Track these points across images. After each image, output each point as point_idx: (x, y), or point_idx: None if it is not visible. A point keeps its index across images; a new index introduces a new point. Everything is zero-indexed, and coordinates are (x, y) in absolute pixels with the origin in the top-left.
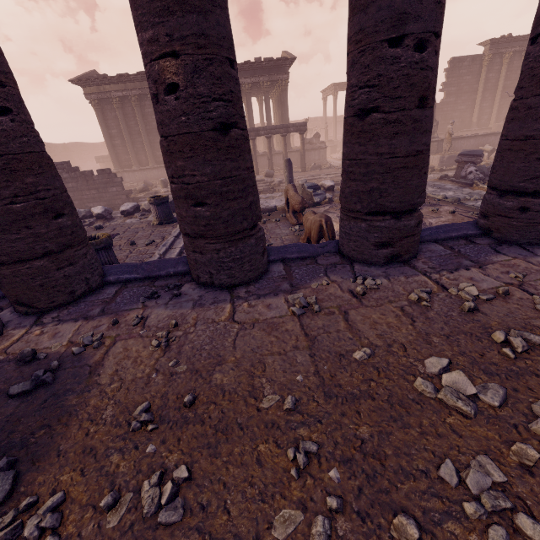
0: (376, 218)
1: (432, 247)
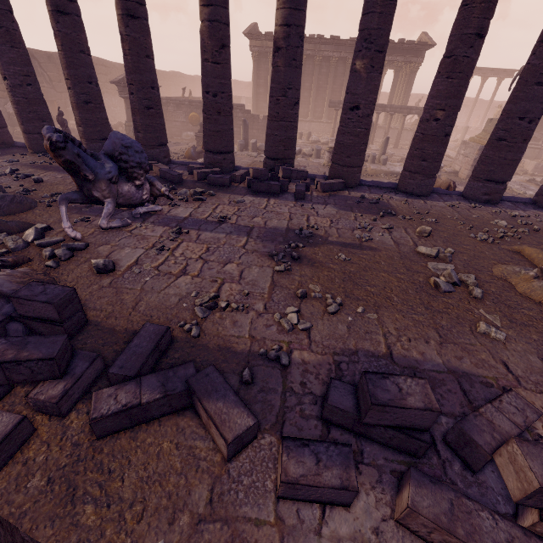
0: (487, 182)
1: (506, 203)
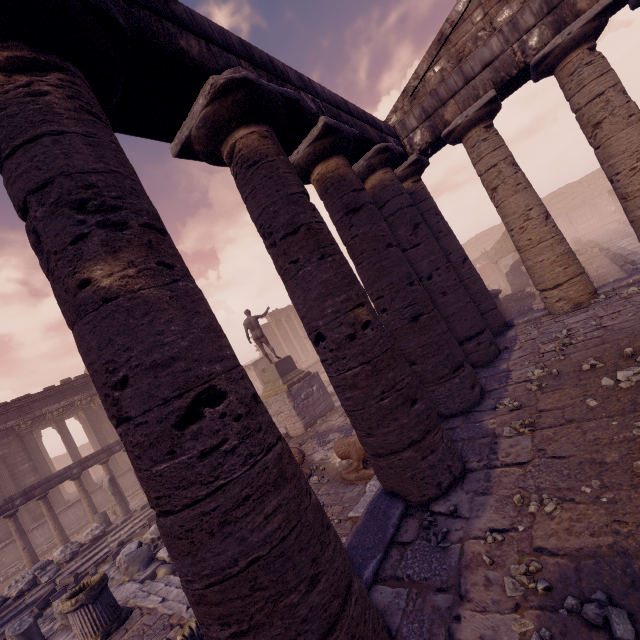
0: (459, 371)
1: None
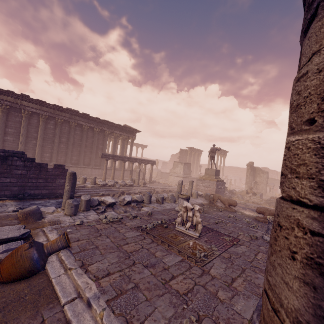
0: None
1: None
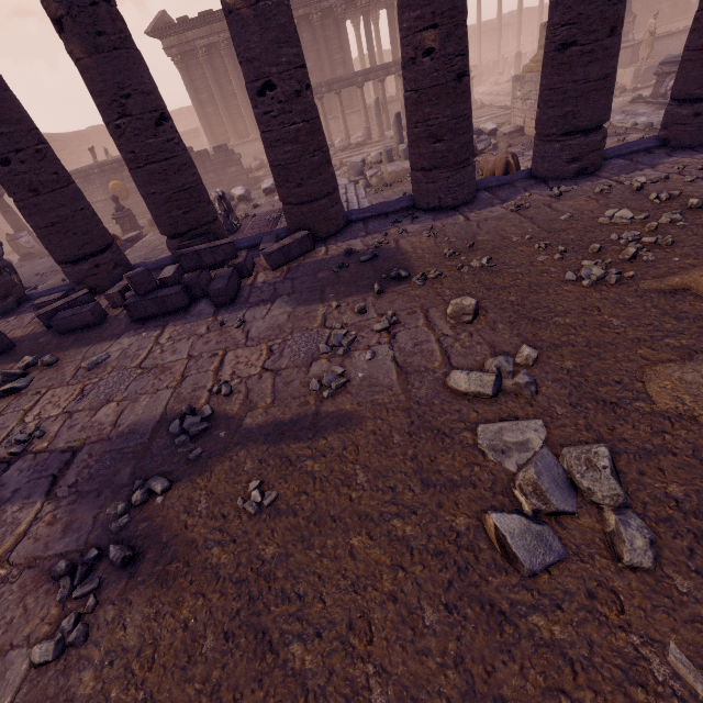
0: (569, 138)
1: (614, 162)
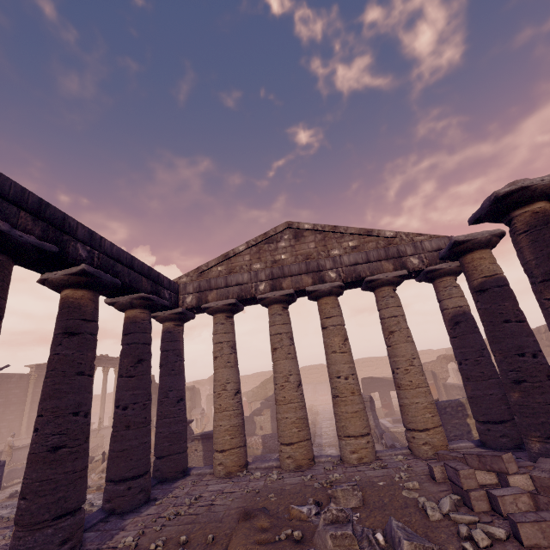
0: (61, 520)
1: (87, 535)
